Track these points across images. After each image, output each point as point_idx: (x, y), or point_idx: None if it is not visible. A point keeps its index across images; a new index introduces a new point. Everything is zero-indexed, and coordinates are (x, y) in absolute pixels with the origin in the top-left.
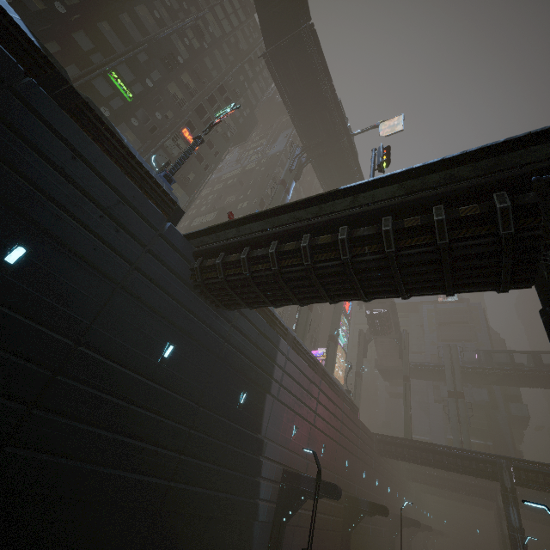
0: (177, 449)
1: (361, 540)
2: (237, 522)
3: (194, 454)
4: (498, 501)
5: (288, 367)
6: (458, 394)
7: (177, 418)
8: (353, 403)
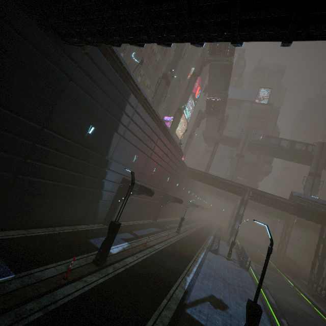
0: (20, 154)
1: (168, 209)
2: (86, 199)
3: (41, 160)
4: (238, 202)
5: (135, 117)
6: (241, 156)
7: (15, 132)
8: (181, 150)
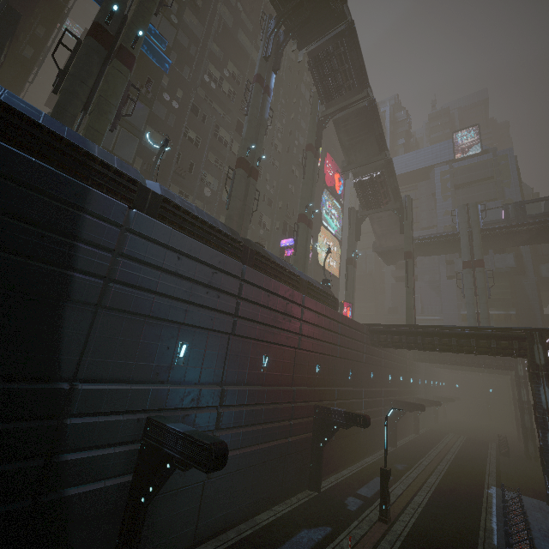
0: None
1: (348, 440)
2: None
3: None
4: (518, 370)
5: (133, 247)
6: (476, 263)
7: None
8: (328, 294)
